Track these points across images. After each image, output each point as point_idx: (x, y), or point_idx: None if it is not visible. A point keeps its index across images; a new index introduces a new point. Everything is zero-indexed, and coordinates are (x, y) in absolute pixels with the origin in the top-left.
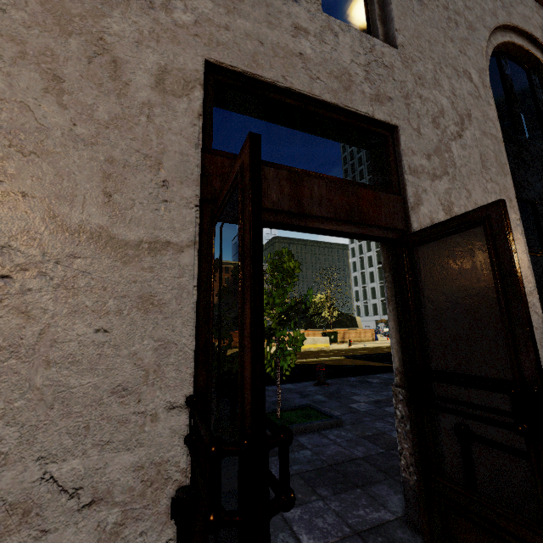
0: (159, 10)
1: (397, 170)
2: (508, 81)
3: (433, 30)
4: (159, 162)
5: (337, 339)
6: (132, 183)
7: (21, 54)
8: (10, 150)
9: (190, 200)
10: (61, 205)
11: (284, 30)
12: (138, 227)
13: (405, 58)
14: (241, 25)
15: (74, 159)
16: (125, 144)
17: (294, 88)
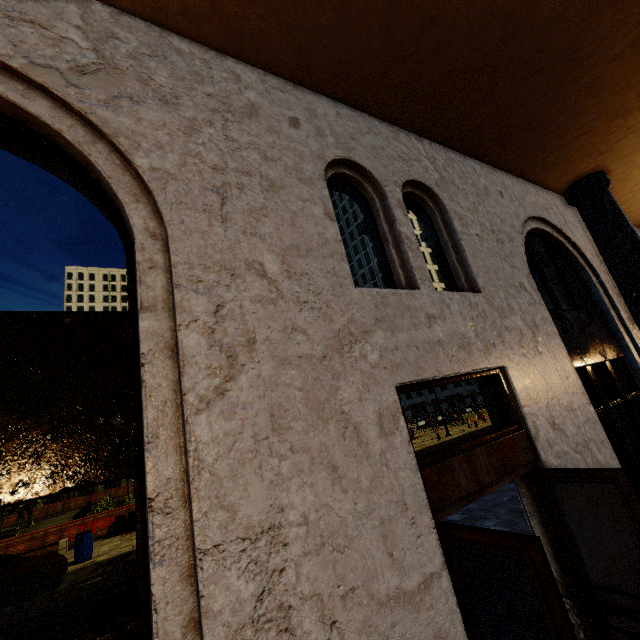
0: (360, 361)
1: (513, 403)
2: (536, 260)
3: (493, 258)
4: (404, 502)
5: None
6: (398, 534)
7: (311, 460)
8: (334, 553)
9: (429, 525)
10: (373, 583)
11: (423, 325)
12: (414, 572)
13: (488, 298)
14: (402, 339)
15: (365, 536)
16: (384, 500)
17: (445, 375)
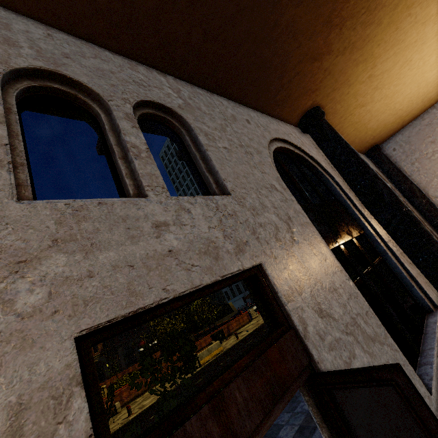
0: None
1: (276, 301)
2: (286, 169)
3: (242, 166)
4: None
5: (224, 336)
6: None
7: None
8: None
9: None
10: None
11: (148, 236)
12: None
13: (238, 199)
14: (105, 260)
15: None
16: None
17: (178, 294)
